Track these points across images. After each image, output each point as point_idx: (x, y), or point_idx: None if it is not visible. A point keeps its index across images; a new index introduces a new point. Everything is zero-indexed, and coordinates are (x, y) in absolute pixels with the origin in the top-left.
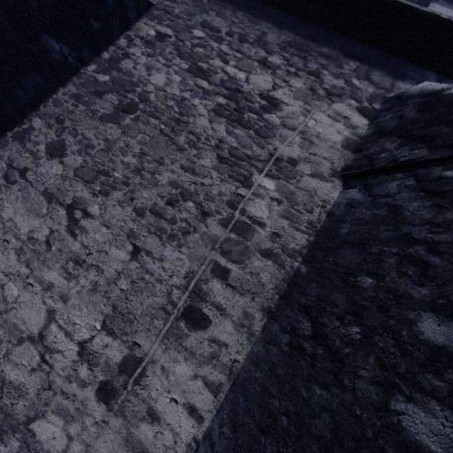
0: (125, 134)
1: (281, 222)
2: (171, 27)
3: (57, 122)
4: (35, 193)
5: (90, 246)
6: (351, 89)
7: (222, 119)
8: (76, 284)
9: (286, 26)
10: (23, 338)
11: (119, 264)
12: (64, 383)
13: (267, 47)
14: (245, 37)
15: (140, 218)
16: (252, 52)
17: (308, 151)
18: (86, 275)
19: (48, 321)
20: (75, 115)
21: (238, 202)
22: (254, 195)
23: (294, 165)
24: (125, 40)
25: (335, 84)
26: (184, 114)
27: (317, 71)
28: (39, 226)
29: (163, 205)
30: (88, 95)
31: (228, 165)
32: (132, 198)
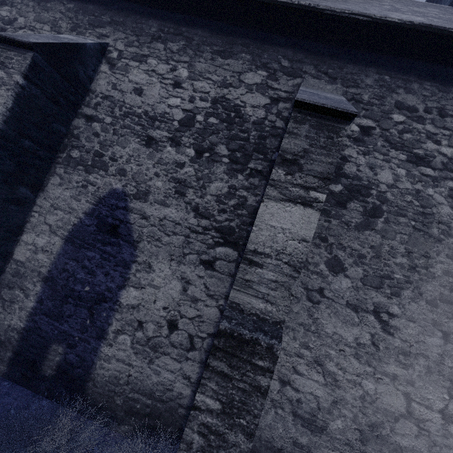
0: (385, 238)
1: None
2: (370, 118)
3: (321, 240)
4: (341, 307)
5: (408, 340)
6: None
7: None
8: (413, 371)
9: None
10: (397, 417)
11: (437, 348)
12: (443, 440)
13: None
14: (444, 111)
15: (435, 308)
16: None
17: None
18: (417, 362)
19: (408, 401)
20: (332, 230)
21: None
22: None
23: None
24: None
25: None
26: (425, 206)
27: None
28: (360, 333)
29: (448, 293)
30: (333, 208)
31: None
32: (420, 293)
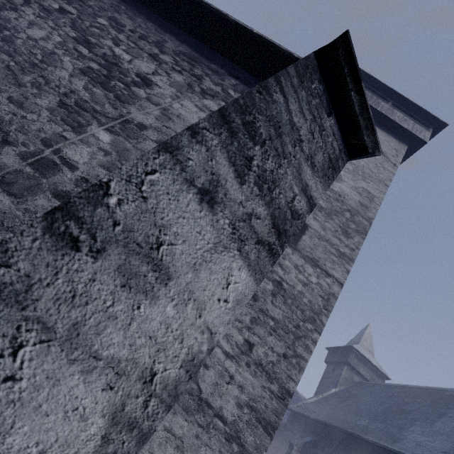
0: None
1: (98, 171)
2: (78, 10)
3: None
4: None
5: None
6: (225, 95)
7: (86, 77)
8: None
9: (187, 43)
10: None
11: None
12: None
13: (163, 48)
14: (146, 38)
15: None
16: (146, 47)
17: (162, 123)
18: None
19: None
20: None
21: (57, 142)
22: (81, 141)
23: (141, 129)
24: (22, 1)
25: (212, 88)
26: (45, 62)
27: (200, 76)
28: None
29: None
30: None
31: (67, 110)
32: None
